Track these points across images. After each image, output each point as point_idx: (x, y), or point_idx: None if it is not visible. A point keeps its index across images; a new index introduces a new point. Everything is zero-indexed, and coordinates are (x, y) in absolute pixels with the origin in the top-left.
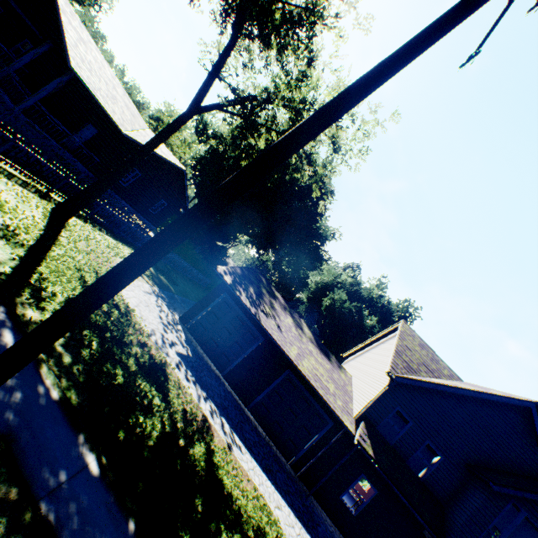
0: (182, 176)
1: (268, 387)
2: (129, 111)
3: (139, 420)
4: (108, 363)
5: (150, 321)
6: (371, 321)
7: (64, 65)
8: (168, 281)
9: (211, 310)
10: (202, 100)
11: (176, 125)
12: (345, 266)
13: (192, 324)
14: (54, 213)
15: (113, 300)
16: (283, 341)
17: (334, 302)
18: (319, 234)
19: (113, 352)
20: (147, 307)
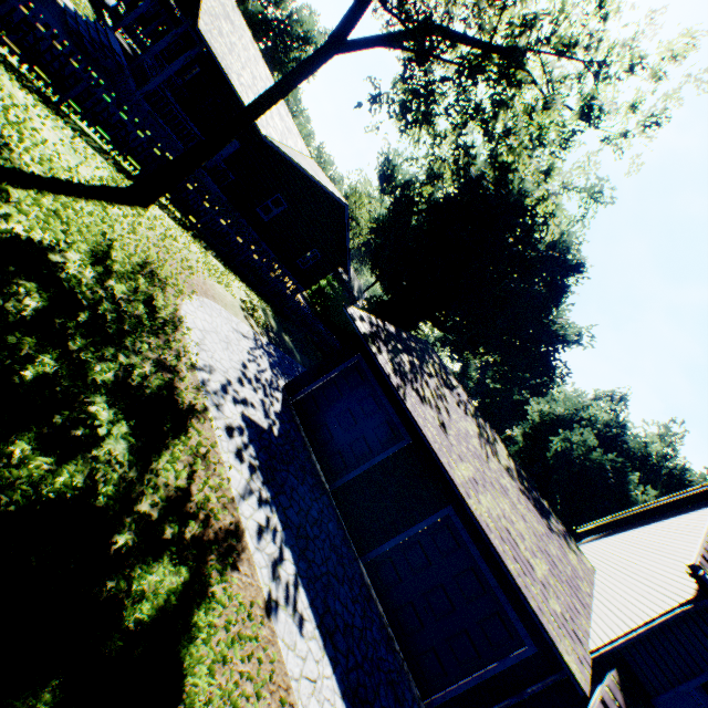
0: (343, 217)
1: (406, 530)
2: (282, 123)
3: (6, 445)
4: (32, 338)
5: (214, 356)
6: (645, 495)
7: (224, 83)
8: (295, 346)
9: (332, 379)
10: (349, 28)
11: (305, 67)
12: (596, 395)
13: (301, 396)
14: (128, 191)
15: (150, 297)
16: (445, 447)
17: (570, 445)
18: (553, 332)
19: (67, 334)
20: (224, 343)
